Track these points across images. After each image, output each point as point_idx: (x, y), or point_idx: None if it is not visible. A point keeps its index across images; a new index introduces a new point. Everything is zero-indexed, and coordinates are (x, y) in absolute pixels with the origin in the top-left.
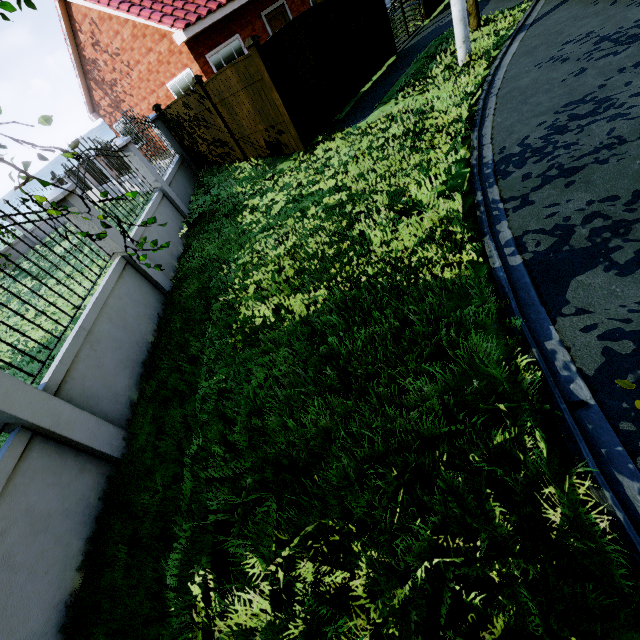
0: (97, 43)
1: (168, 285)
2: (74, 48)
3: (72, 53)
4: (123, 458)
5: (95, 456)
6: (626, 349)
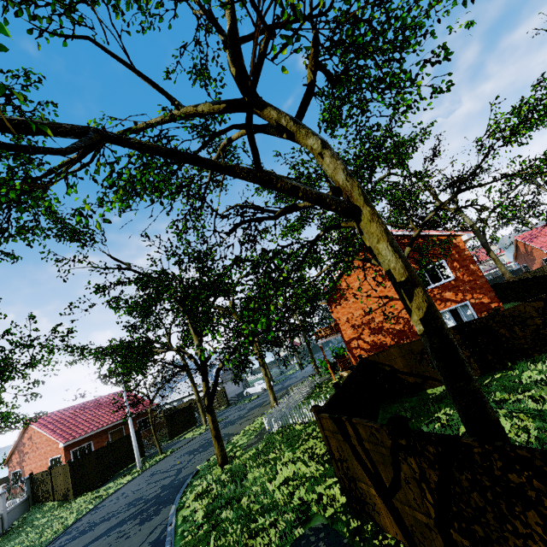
0: (31, 438)
1: None
2: (20, 437)
3: (17, 439)
4: None
5: None
6: None
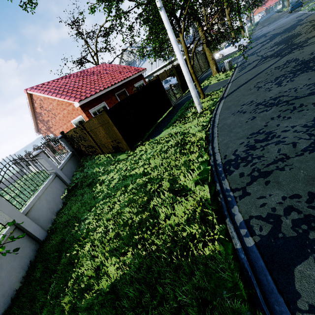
0: (42, 107)
1: (43, 236)
2: (32, 109)
3: (30, 111)
4: None
5: None
6: None
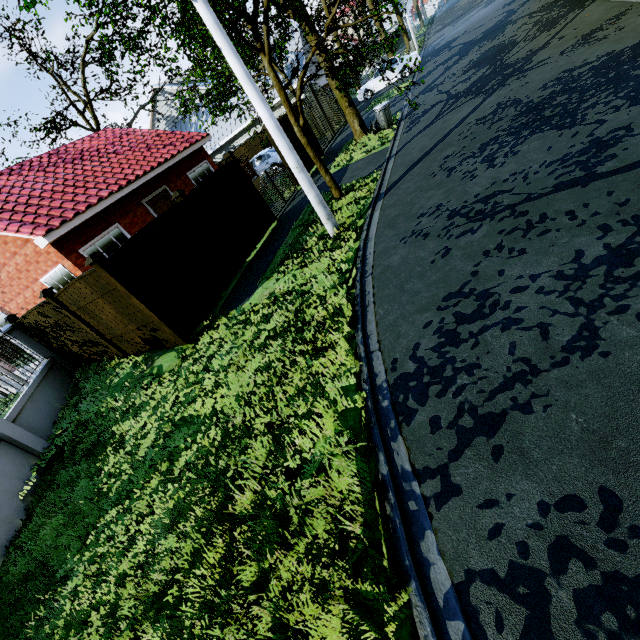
0: None
1: None
2: None
3: None
4: None
5: None
6: None
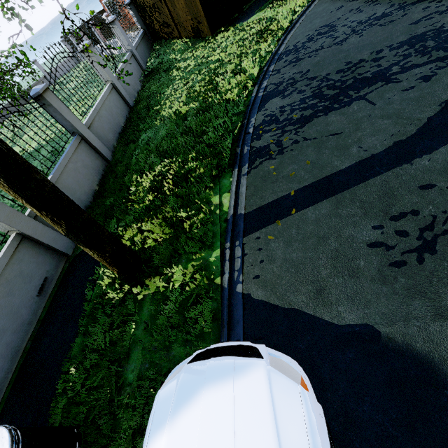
0: None
1: (132, 103)
2: None
3: None
4: (111, 161)
5: (101, 157)
6: (268, 119)
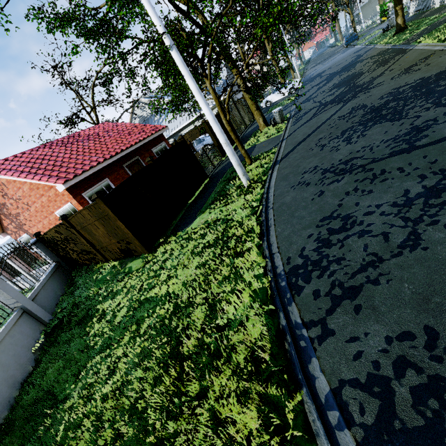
0: (6, 194)
1: None
2: None
3: None
4: None
5: None
6: None
